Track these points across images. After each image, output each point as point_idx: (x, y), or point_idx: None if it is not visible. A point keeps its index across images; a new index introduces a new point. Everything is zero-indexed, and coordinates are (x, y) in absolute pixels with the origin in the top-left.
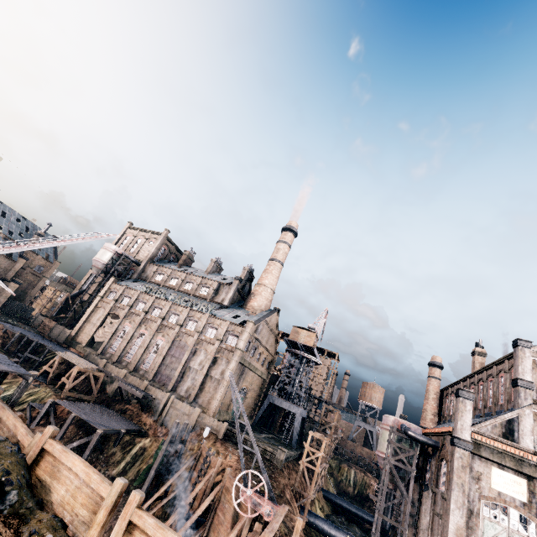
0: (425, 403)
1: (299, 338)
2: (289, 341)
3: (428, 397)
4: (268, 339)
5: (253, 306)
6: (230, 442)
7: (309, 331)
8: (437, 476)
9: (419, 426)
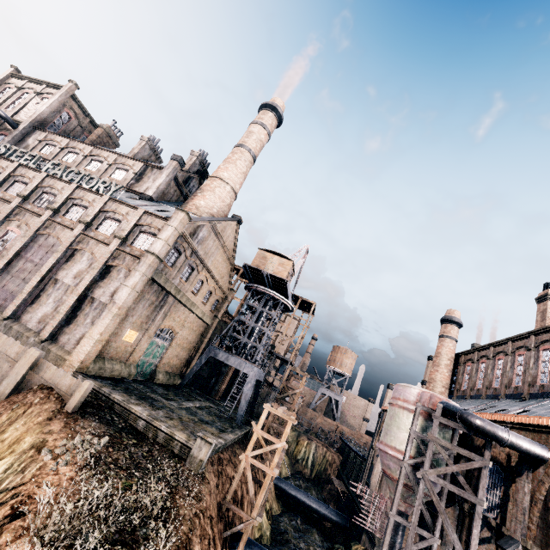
0: (434, 370)
1: (266, 266)
2: (250, 272)
3: (439, 363)
4: (218, 262)
5: (198, 206)
6: (92, 421)
7: (282, 258)
8: (546, 522)
9: None
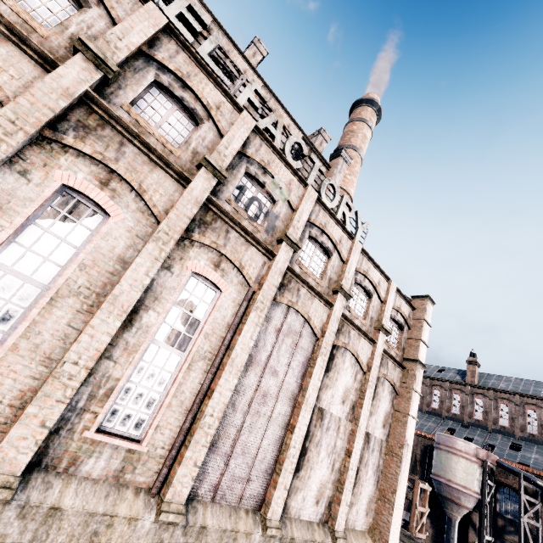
0: None
1: None
2: None
3: None
4: None
5: None
6: None
7: None
8: None
9: None
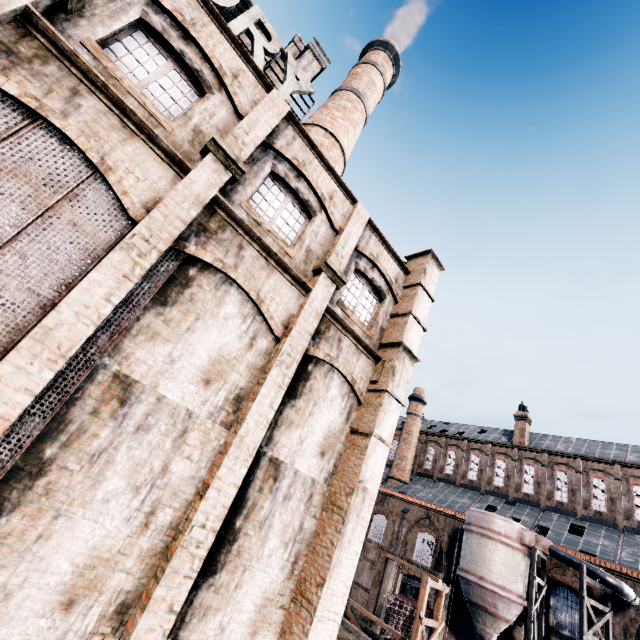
0: (407, 448)
1: None
2: None
3: (411, 441)
4: None
5: None
6: None
7: None
8: None
9: (392, 478)
